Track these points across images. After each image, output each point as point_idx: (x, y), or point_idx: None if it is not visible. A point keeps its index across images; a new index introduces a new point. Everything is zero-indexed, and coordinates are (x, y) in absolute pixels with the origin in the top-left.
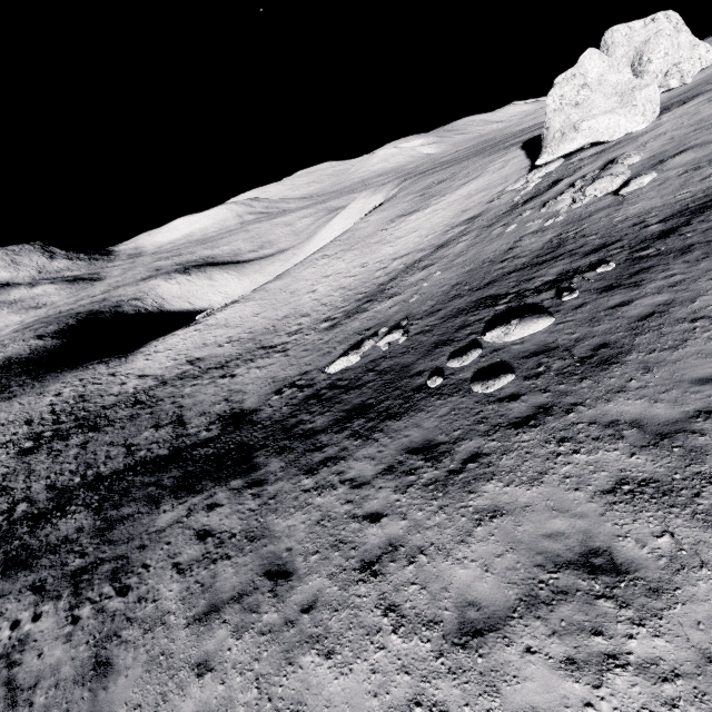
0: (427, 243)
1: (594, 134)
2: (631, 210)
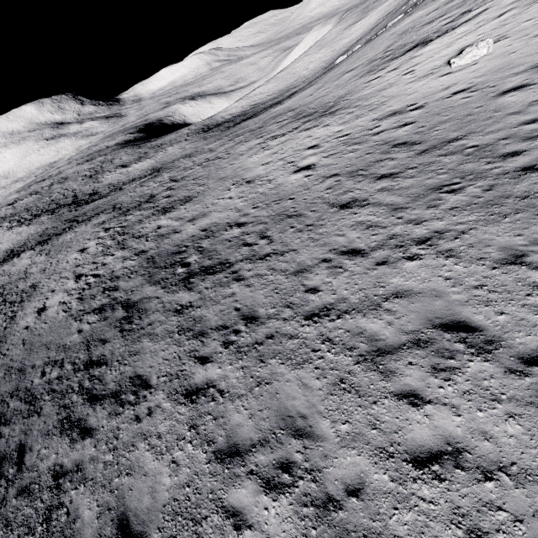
0: (367, 29)
1: None
2: None
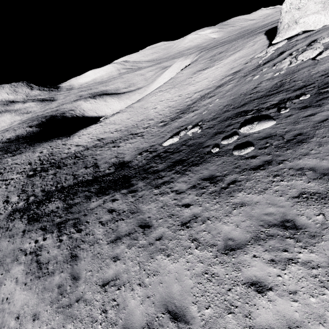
0: (212, 84)
1: (306, 25)
2: (321, 68)
